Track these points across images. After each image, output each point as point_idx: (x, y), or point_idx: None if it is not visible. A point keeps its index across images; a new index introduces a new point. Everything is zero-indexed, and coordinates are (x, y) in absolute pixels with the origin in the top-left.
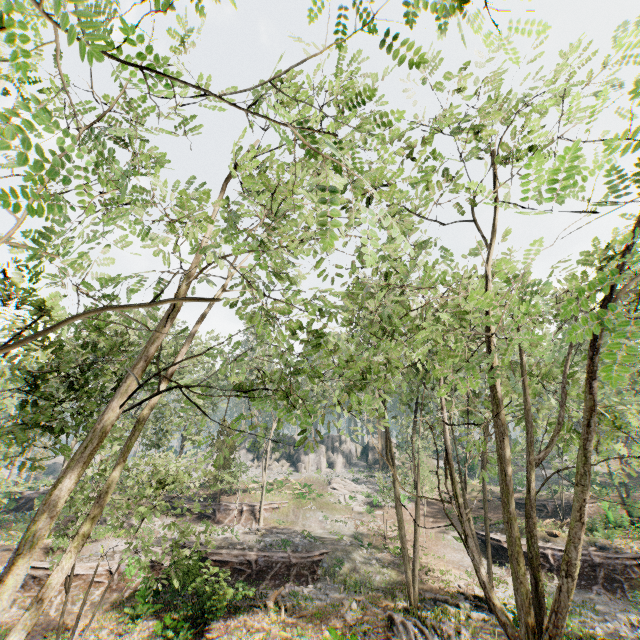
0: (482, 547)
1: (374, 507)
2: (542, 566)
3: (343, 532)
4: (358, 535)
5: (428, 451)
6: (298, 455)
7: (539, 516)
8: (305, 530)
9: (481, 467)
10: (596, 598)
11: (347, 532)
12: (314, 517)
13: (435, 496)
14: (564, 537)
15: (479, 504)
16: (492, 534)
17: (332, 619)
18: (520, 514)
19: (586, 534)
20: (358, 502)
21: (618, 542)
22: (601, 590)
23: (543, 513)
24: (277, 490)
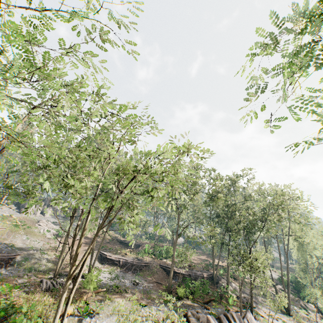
0: (99, 257)
1: (58, 236)
2: (117, 265)
3: (35, 246)
4: (43, 248)
5: (96, 216)
6: (24, 204)
7: (127, 248)
8: (12, 243)
9: (108, 227)
10: (127, 275)
11: (37, 246)
12: (20, 237)
13: (91, 235)
14: (129, 255)
15: (108, 241)
16: (105, 252)
17: (10, 282)
18: (121, 246)
19: (137, 255)
20: (51, 233)
21: (144, 258)
22: (131, 273)
23: (129, 247)
24: (1, 221)
